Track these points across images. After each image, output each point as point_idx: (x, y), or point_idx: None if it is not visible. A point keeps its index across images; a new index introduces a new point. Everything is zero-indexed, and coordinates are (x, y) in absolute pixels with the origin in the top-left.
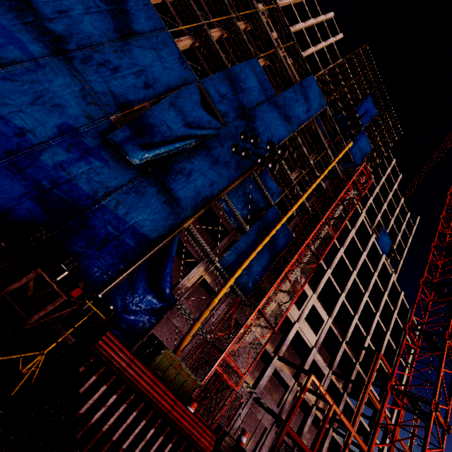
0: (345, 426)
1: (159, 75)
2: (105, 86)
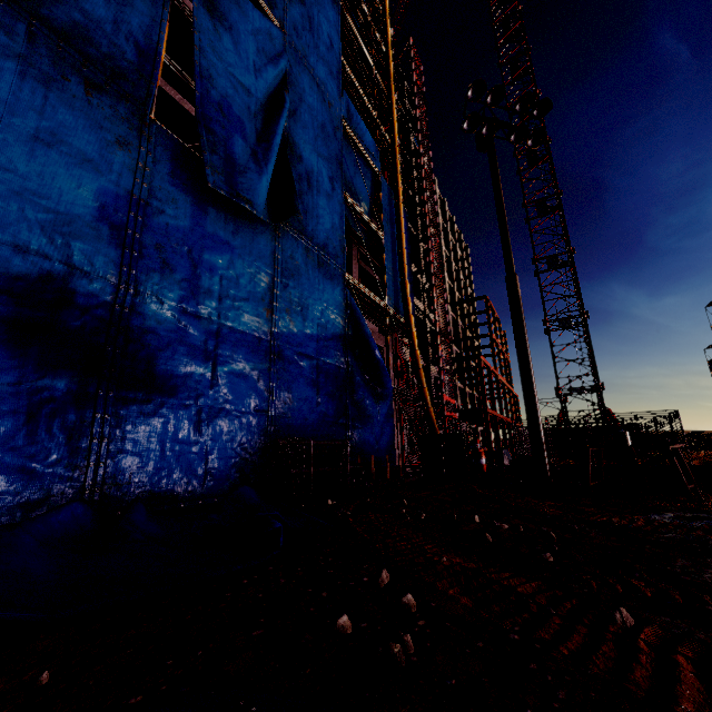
0: (493, 376)
1: None
2: None
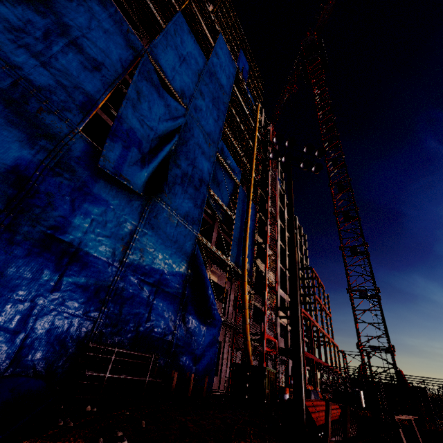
0: (314, 325)
1: (105, 44)
2: (46, 73)
